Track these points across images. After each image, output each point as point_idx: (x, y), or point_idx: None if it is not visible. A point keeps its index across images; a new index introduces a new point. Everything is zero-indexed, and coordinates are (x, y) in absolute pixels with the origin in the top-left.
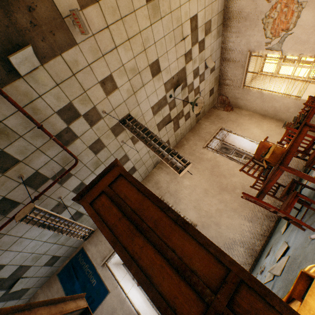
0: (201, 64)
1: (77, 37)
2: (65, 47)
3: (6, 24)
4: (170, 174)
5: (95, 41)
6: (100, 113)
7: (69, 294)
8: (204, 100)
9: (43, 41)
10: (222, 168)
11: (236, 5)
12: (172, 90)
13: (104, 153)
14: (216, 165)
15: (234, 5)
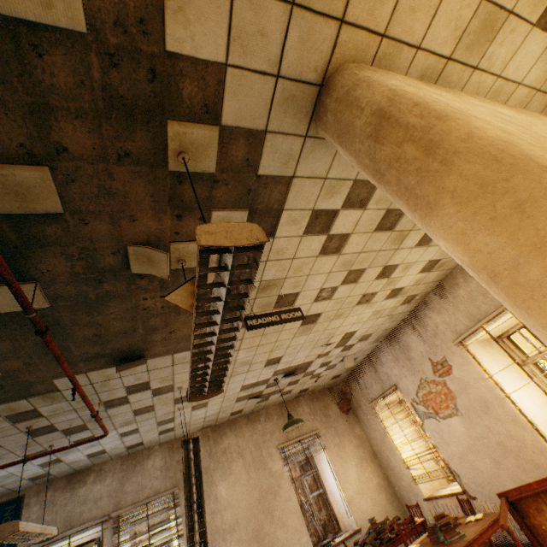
0: (337, 358)
1: None
2: (183, 349)
3: (140, 339)
4: (212, 457)
5: None
6: (175, 388)
7: None
8: (321, 382)
9: (164, 346)
10: (278, 500)
11: (407, 339)
12: (282, 374)
13: (147, 415)
14: (274, 490)
15: (405, 336)
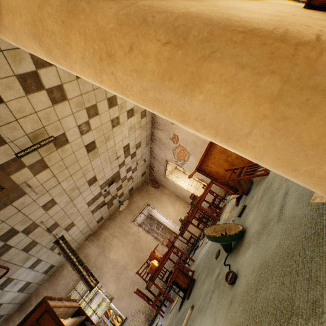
0: (133, 163)
1: (27, 190)
2: (16, 198)
3: None
4: (99, 247)
5: (42, 186)
6: (38, 224)
7: None
8: (137, 180)
9: None
10: (142, 242)
11: (158, 135)
12: (107, 186)
13: (36, 248)
14: (138, 239)
15: (157, 134)
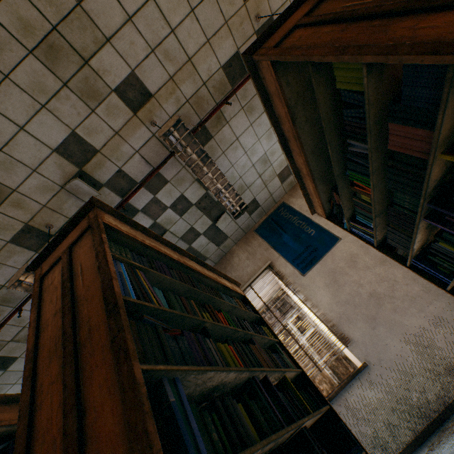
0: None
1: None
2: None
3: None
4: None
5: None
6: None
7: (277, 246)
8: None
9: None
10: None
11: None
12: None
13: None
14: None
15: None
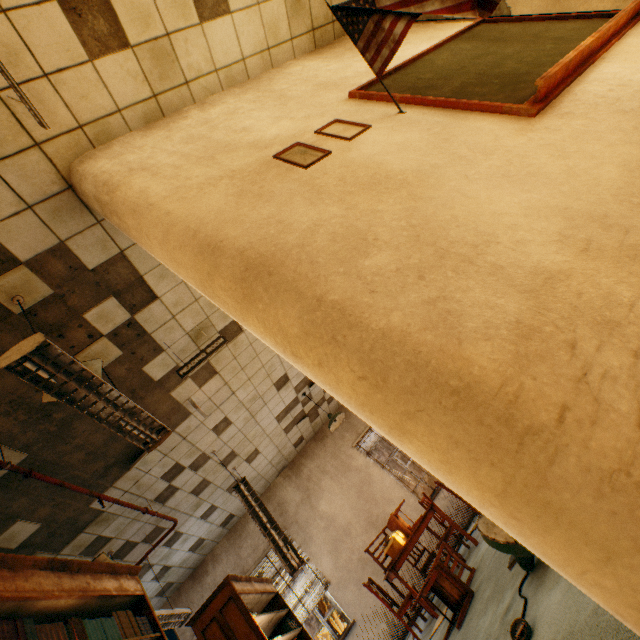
0: None
1: (192, 409)
2: (179, 422)
3: None
4: (301, 489)
5: (211, 401)
6: (209, 455)
7: None
8: None
9: None
10: (374, 486)
11: None
12: (306, 387)
13: (208, 490)
14: (367, 481)
15: None
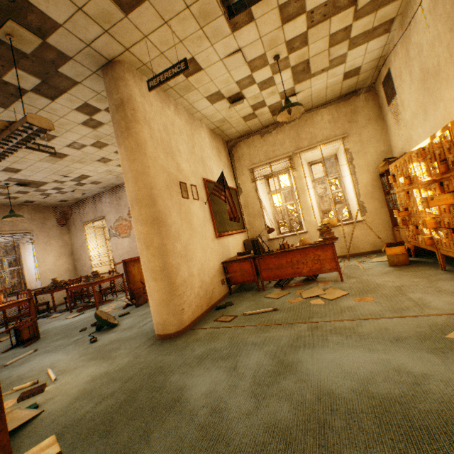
0: (70, 188)
1: None
2: None
3: None
4: None
5: None
6: None
7: None
8: (49, 200)
9: None
10: None
11: (123, 194)
12: (16, 183)
13: None
14: None
15: (123, 192)
